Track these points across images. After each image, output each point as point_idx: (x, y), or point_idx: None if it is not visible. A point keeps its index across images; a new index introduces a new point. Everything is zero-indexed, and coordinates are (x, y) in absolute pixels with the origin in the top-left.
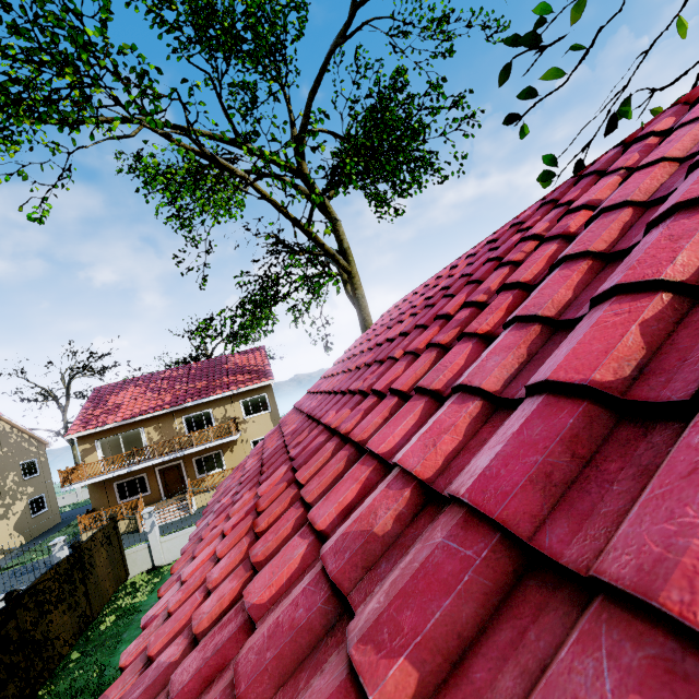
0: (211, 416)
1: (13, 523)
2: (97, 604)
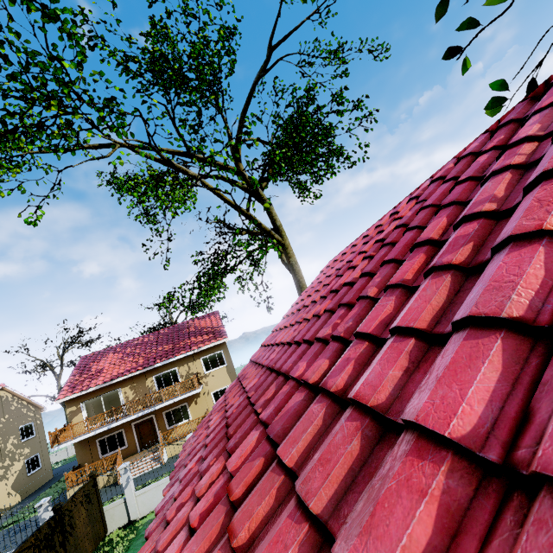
0: (177, 374)
1: (11, 483)
2: None
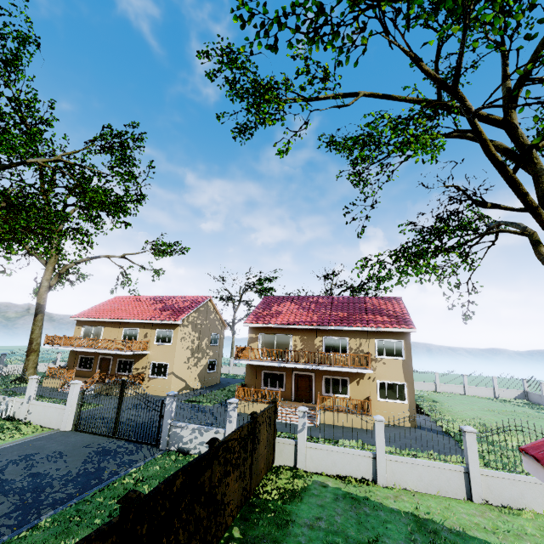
0: (346, 344)
1: (198, 371)
2: (254, 481)
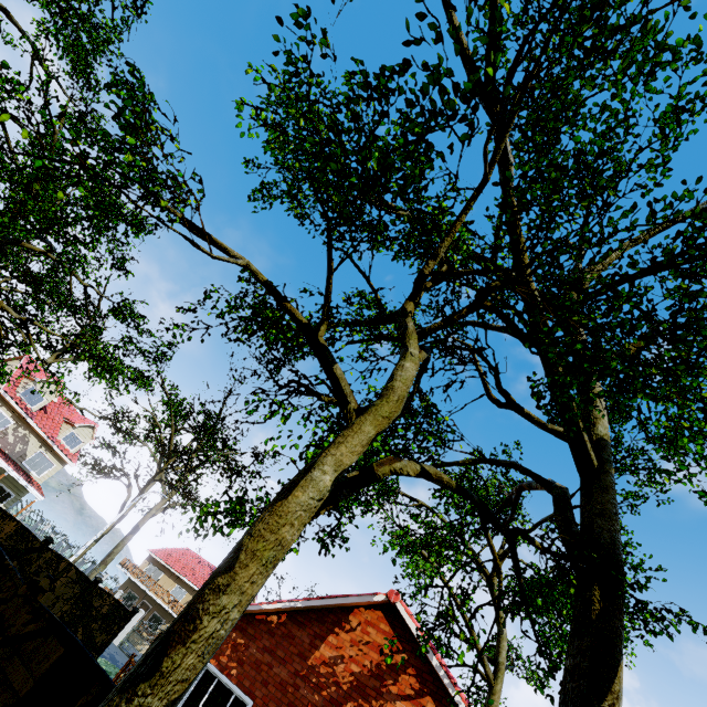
0: None
1: None
2: None
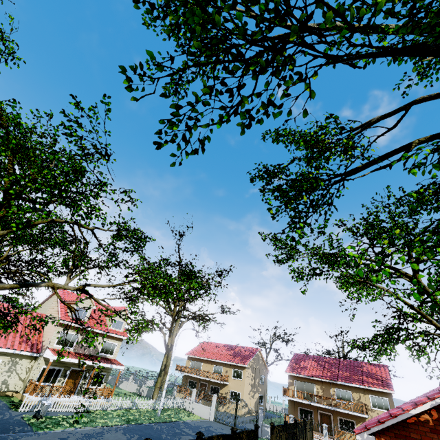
0: (350, 395)
1: (254, 402)
2: None
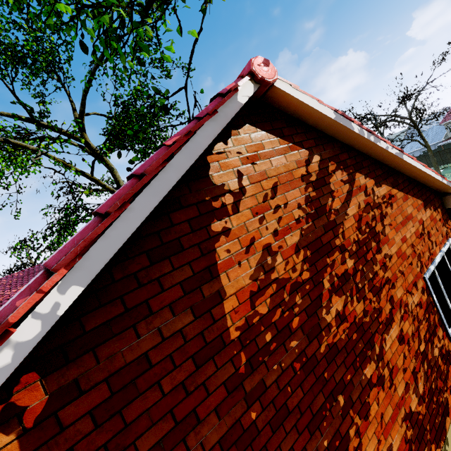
0: None
1: None
2: None
